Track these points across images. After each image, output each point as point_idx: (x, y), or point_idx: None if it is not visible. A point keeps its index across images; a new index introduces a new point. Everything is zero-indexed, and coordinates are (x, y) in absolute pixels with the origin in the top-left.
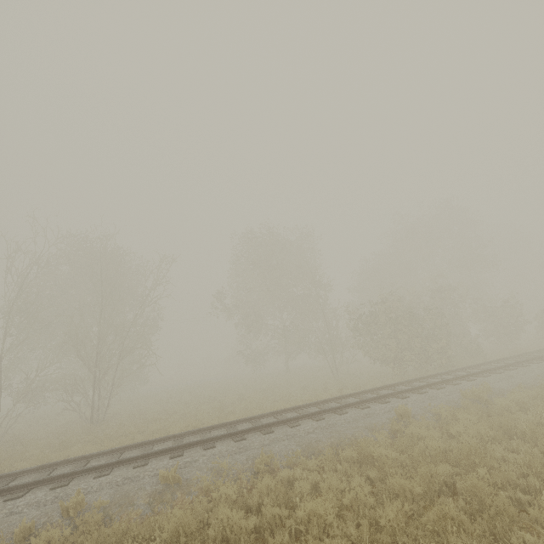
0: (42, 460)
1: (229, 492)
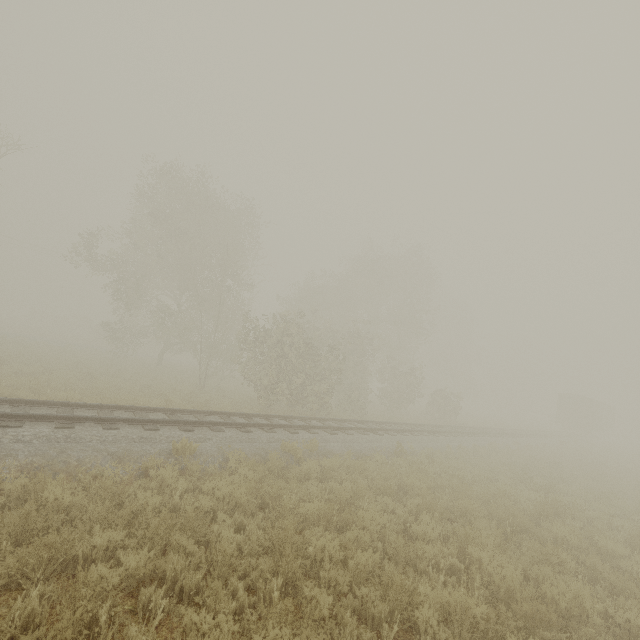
0: None
1: None
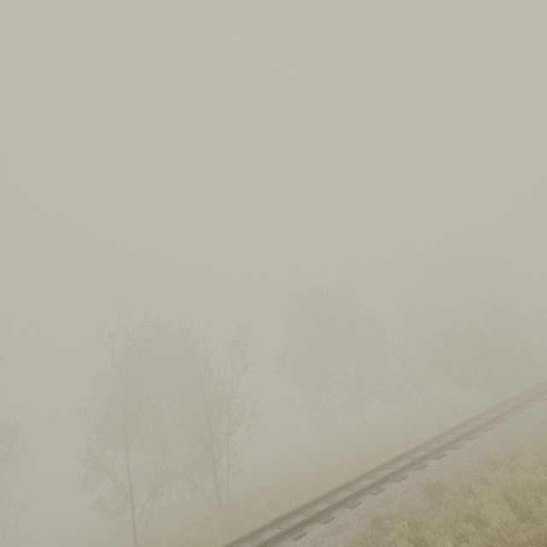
0: (240, 531)
1: (501, 475)
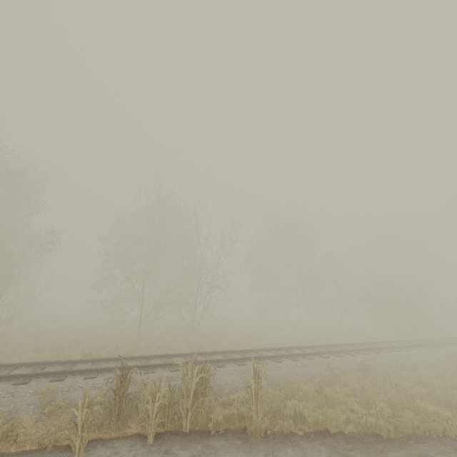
0: (222, 348)
1: (410, 374)
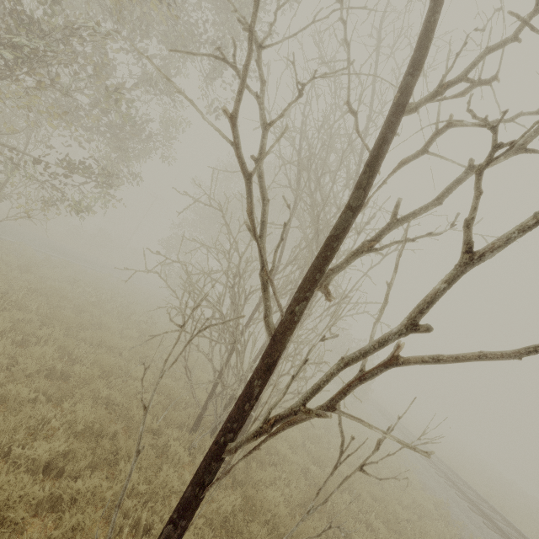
0: None
1: None
